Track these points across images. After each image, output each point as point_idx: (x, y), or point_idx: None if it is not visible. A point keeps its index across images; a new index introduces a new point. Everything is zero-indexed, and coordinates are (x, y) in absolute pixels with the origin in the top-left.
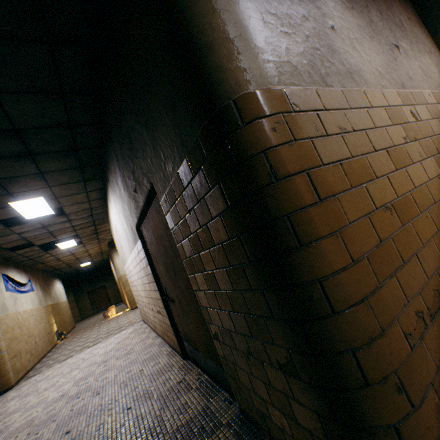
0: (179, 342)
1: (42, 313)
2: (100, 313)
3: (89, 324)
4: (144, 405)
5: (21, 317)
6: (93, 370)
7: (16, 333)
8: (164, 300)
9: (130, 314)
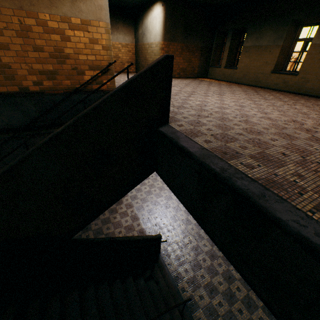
0: None
1: None
2: None
3: None
4: None
5: None
6: None
7: None
8: None
9: None
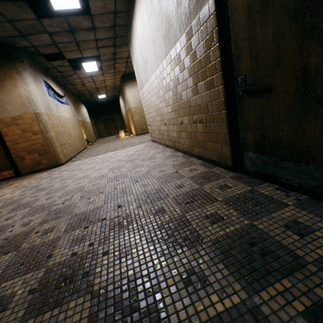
0: (232, 152)
1: (76, 123)
2: (111, 136)
3: (106, 140)
4: (210, 206)
5: (62, 121)
6: (122, 164)
7: (61, 130)
8: (228, 100)
9: (136, 137)
